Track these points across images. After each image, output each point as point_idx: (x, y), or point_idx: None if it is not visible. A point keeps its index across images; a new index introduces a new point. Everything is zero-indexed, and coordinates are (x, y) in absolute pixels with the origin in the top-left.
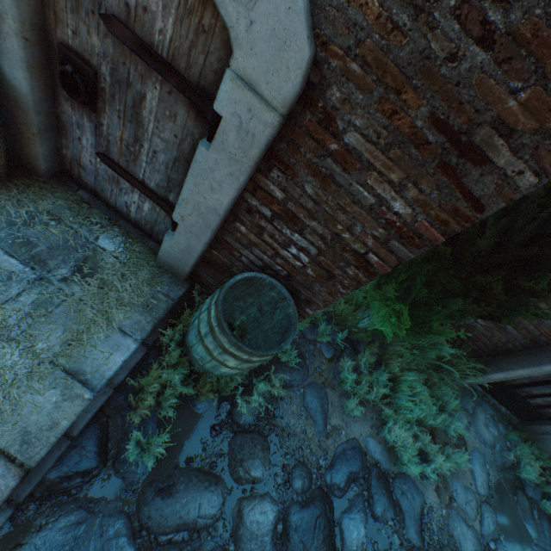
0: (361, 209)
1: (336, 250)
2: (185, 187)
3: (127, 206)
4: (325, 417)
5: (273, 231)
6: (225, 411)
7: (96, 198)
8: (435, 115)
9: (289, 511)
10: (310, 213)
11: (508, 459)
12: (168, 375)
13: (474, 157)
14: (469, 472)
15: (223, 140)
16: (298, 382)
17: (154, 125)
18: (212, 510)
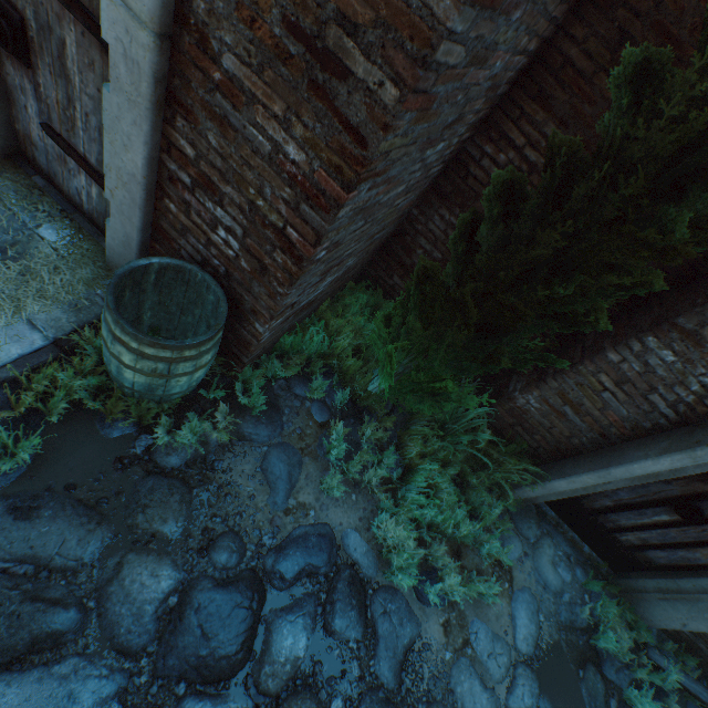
0: (263, 162)
1: (258, 228)
2: (104, 148)
3: (79, 194)
4: (289, 487)
5: (198, 206)
6: (143, 445)
7: (54, 187)
8: (287, 18)
9: (195, 585)
10: (222, 174)
11: (582, 618)
12: (70, 380)
13: (336, 69)
14: (508, 616)
15: (118, 77)
16: (262, 438)
17: (80, 78)
18: (80, 552)
